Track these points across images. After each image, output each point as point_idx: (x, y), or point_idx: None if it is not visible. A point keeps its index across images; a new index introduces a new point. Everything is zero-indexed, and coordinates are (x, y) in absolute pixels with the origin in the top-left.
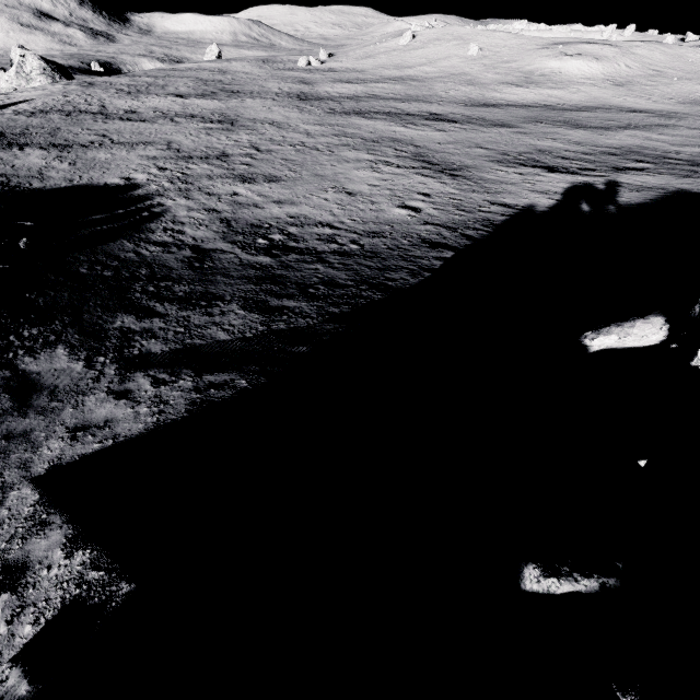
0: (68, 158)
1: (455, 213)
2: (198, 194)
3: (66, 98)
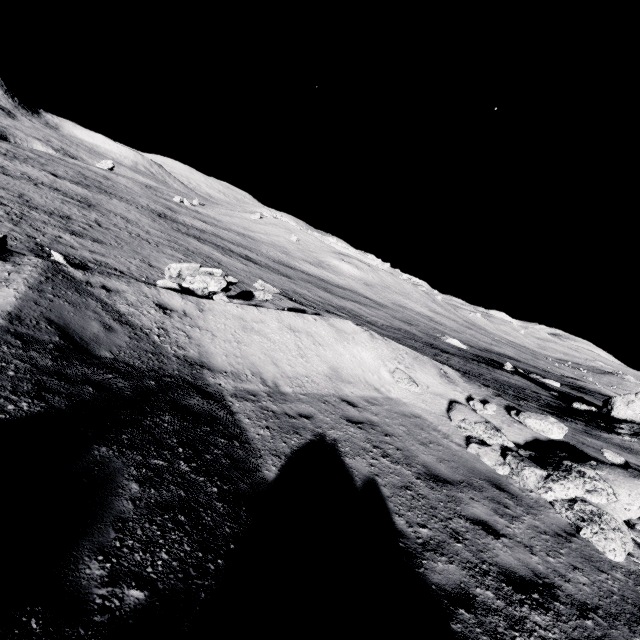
0: None
1: None
2: (27, 226)
3: None
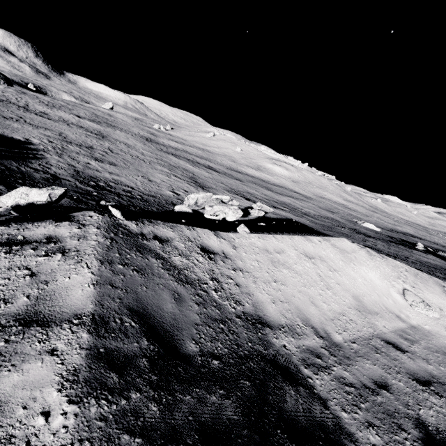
0: None
1: None
2: (67, 157)
3: (3, 93)
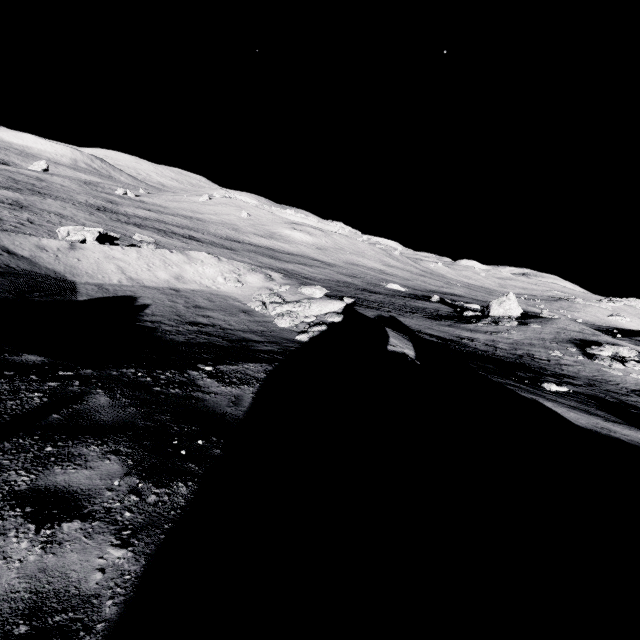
0: None
1: None
2: None
3: None
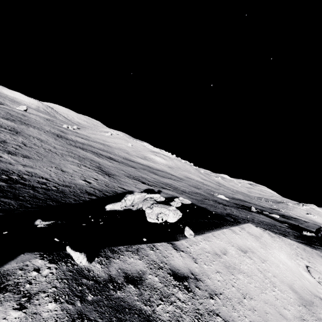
0: None
1: (104, 187)
2: None
3: None
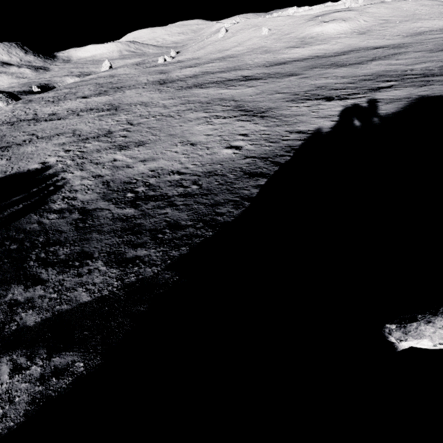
0: (6, 155)
1: (266, 145)
2: (89, 165)
3: (13, 114)
